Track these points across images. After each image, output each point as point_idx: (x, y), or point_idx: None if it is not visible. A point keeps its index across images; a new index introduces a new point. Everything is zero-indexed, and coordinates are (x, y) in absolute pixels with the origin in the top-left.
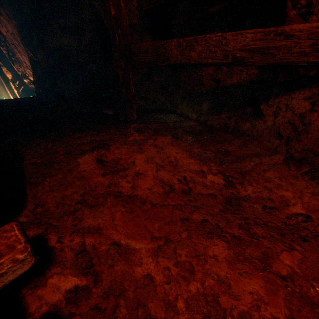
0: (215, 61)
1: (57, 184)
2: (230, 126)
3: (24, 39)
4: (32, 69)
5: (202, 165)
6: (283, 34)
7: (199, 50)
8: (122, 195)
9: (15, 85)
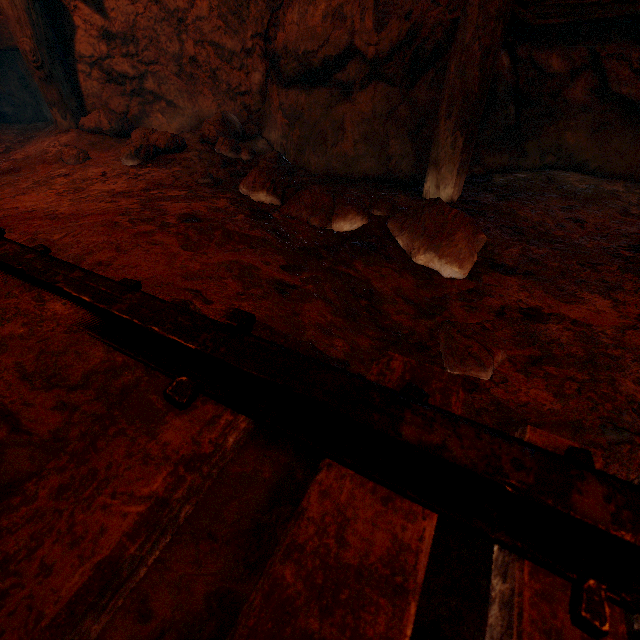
0: None
1: None
2: None
3: None
4: None
5: None
6: None
7: None
8: None
9: None
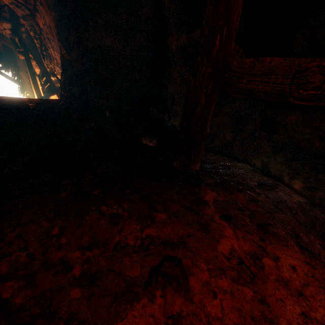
0: None
1: None
2: None
3: (60, 33)
4: (61, 67)
5: None
6: None
7: None
8: None
9: (41, 81)
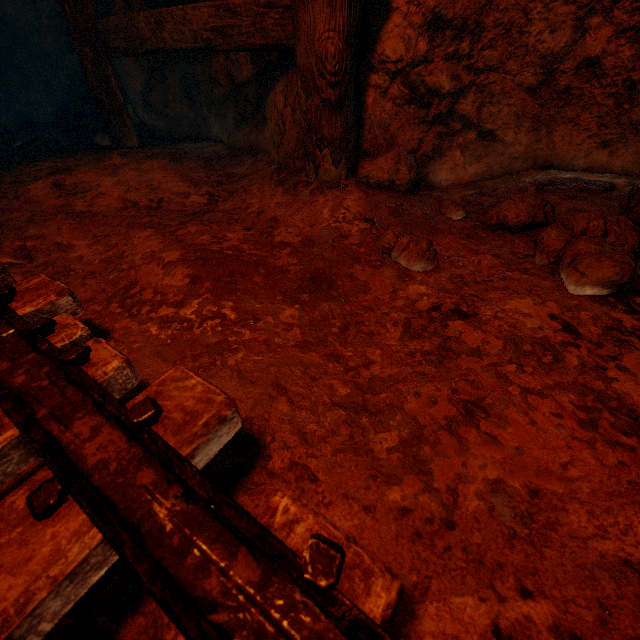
0: (188, 45)
1: (1, 210)
2: (253, 144)
3: None
4: None
5: (193, 188)
6: (230, 10)
7: (169, 30)
8: (76, 212)
9: None
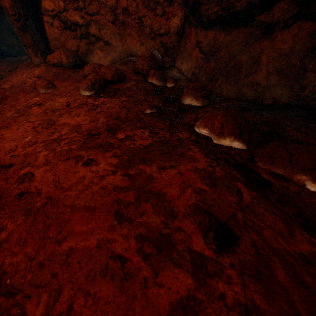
0: None
1: None
2: None
3: None
4: None
5: None
6: None
7: None
8: None
9: None
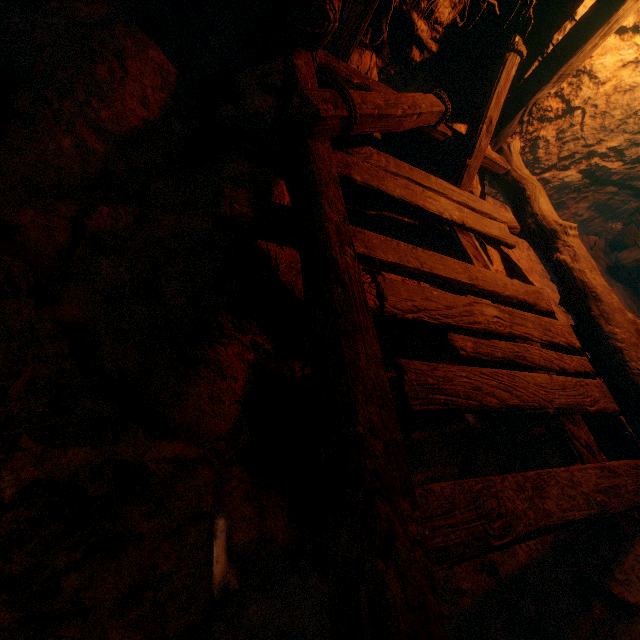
0: (582, 512)
1: None
2: None
3: None
4: None
5: None
6: (611, 470)
7: (553, 495)
8: None
9: None
